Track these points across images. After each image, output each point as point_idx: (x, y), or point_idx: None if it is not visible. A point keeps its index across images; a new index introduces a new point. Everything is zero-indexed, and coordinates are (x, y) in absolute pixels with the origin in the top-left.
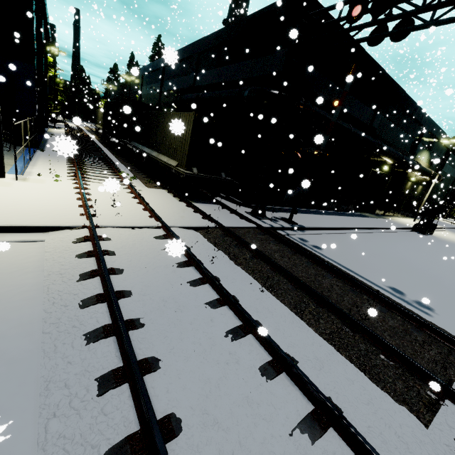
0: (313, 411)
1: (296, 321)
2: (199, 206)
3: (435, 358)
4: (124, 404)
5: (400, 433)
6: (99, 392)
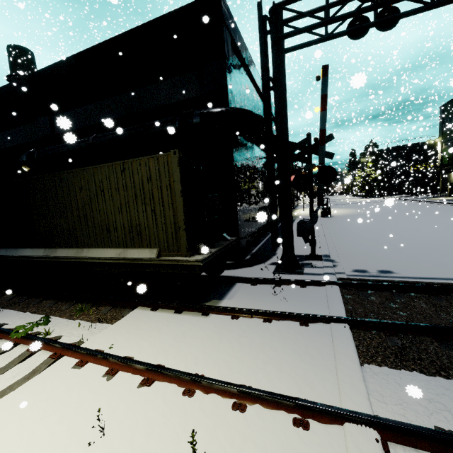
0: None
1: None
2: (238, 304)
3: None
4: None
5: None
6: None
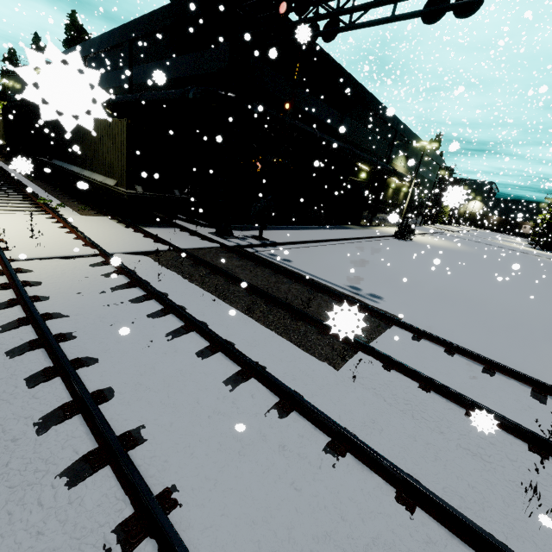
0: (239, 370)
1: (244, 319)
2: (151, 231)
3: (365, 329)
4: (57, 390)
5: (311, 374)
6: (29, 386)
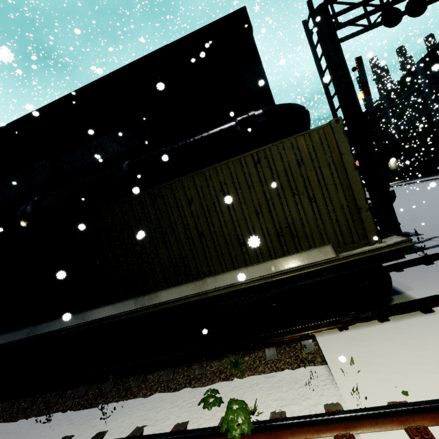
0: None
1: None
2: (436, 290)
3: None
4: None
5: None
6: None
